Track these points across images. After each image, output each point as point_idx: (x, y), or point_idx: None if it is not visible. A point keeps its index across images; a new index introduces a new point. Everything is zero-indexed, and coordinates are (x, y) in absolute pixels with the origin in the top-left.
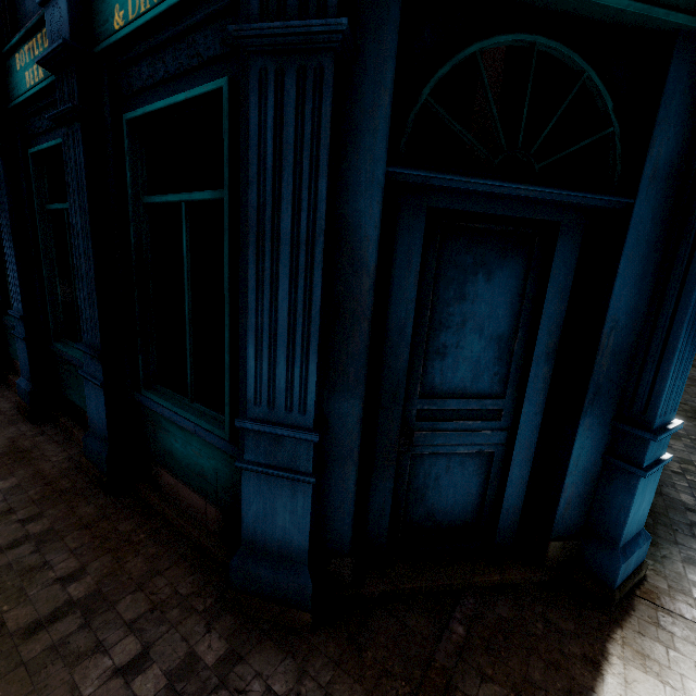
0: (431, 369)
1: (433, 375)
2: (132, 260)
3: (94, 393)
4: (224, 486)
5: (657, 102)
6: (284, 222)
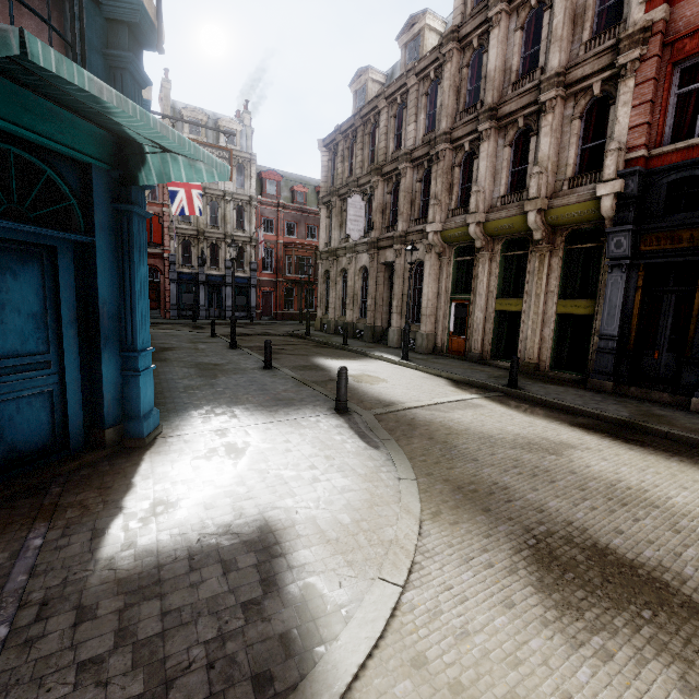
0: None
1: None
2: None
3: None
4: None
5: (92, 194)
6: None
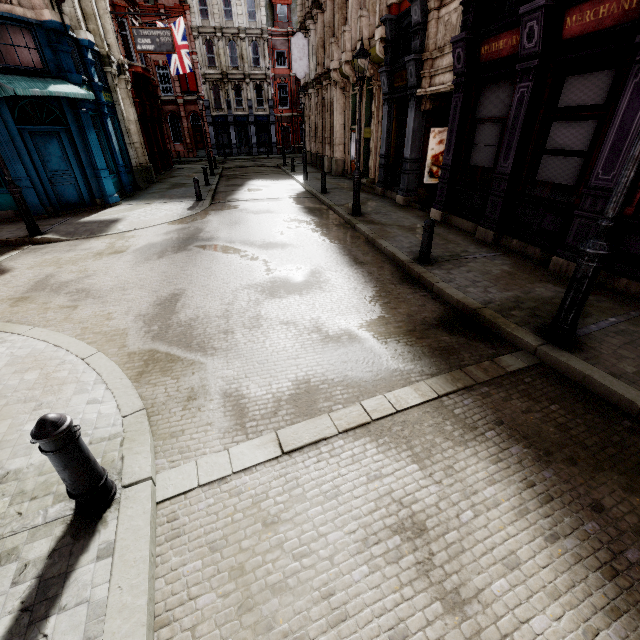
0: (48, 166)
1: (50, 167)
2: None
3: None
4: (11, 203)
5: (64, 108)
6: (2, 139)
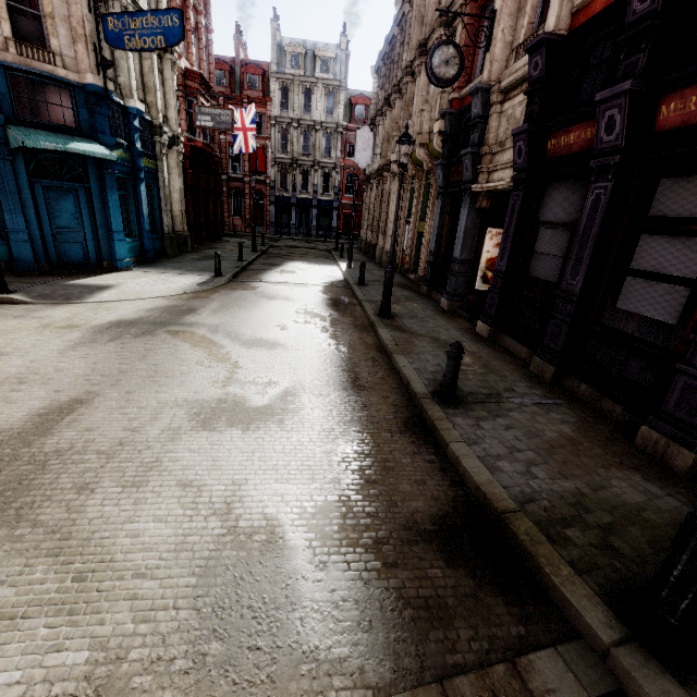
0: (56, 221)
1: (57, 223)
2: None
3: None
4: (2, 255)
5: (88, 167)
6: (7, 189)
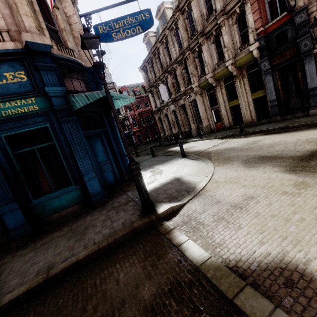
0: (97, 159)
1: (98, 160)
2: (16, 168)
3: (12, 215)
4: (77, 198)
5: (103, 117)
6: (75, 141)
